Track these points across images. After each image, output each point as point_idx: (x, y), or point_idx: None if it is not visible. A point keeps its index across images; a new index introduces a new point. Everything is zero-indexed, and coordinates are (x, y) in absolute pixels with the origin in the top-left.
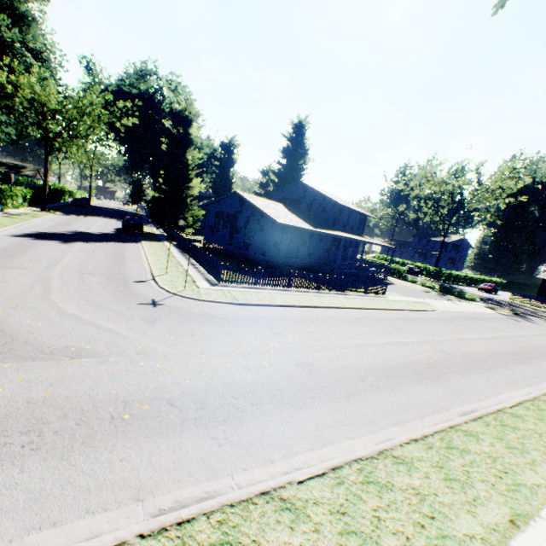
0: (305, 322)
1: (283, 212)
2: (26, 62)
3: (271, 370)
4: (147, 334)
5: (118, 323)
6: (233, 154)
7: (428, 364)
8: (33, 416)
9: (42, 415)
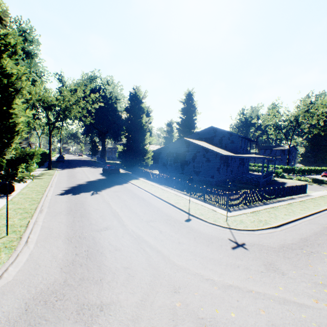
0: None
1: (213, 147)
2: (33, 79)
3: None
4: (314, 296)
5: (270, 285)
6: (149, 117)
7: None
8: None
9: None
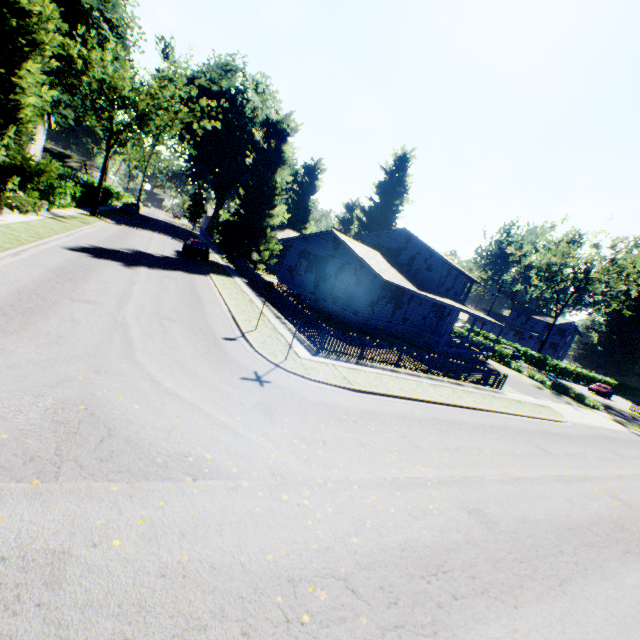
0: (440, 430)
1: (384, 265)
2: (102, 35)
3: (445, 522)
4: (271, 437)
5: (229, 412)
6: (316, 180)
7: (615, 523)
8: (178, 611)
9: (190, 609)
